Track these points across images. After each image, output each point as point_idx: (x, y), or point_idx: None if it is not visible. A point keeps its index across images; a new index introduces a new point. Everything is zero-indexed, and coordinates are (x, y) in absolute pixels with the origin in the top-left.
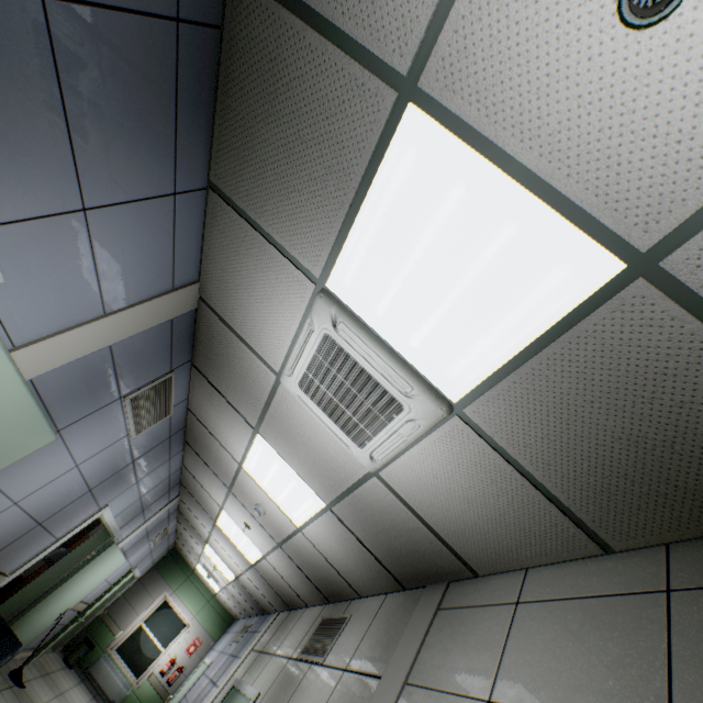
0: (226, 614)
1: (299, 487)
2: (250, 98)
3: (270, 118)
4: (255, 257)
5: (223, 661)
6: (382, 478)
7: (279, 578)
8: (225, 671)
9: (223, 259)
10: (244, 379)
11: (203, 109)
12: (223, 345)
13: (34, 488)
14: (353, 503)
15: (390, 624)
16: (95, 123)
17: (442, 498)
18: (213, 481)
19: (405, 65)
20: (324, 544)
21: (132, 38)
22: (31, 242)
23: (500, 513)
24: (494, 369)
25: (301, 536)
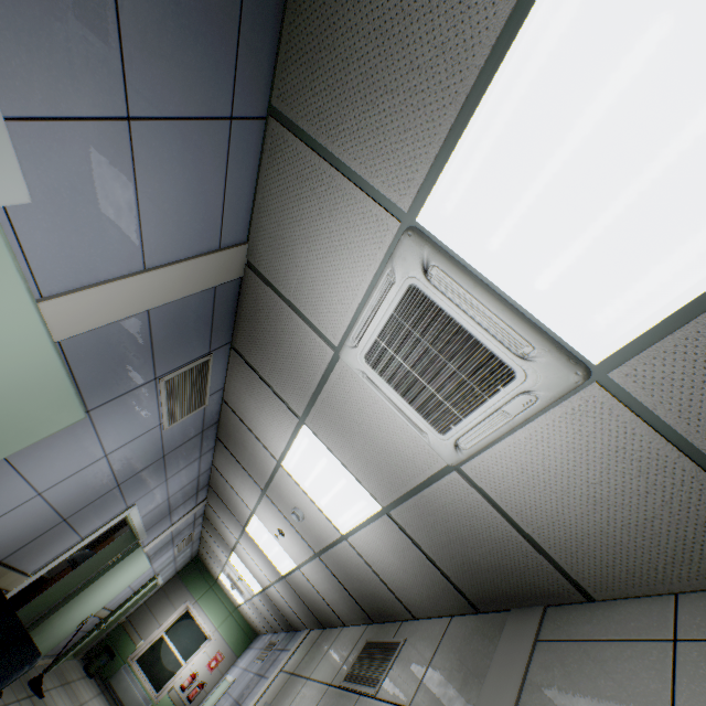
0: (249, 628)
1: (349, 486)
2: None
3: None
4: (321, 198)
5: (248, 680)
6: (465, 473)
7: (313, 592)
8: (251, 692)
9: (279, 209)
10: (292, 359)
11: (272, 1)
12: (270, 319)
13: (60, 477)
14: (419, 505)
15: (464, 655)
16: None
17: (552, 497)
18: (245, 482)
19: None
20: (374, 554)
21: None
22: (64, 153)
23: (645, 517)
24: (675, 308)
25: (346, 545)
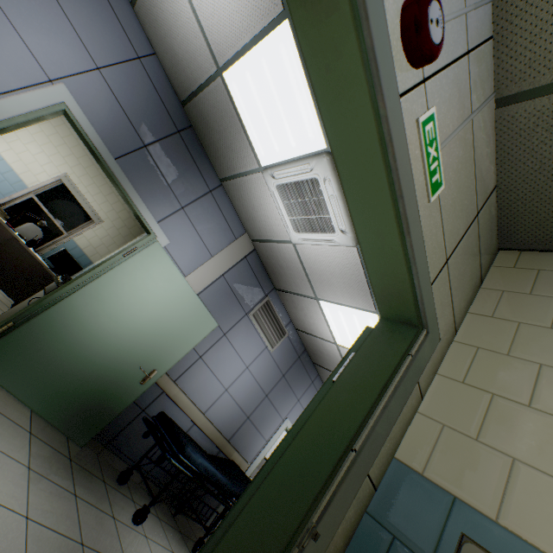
0: None
1: (358, 318)
2: (207, 134)
3: (212, 132)
4: (245, 190)
5: None
6: None
7: None
8: None
9: (242, 208)
10: (289, 267)
11: (202, 154)
12: (272, 256)
13: (231, 380)
14: None
15: None
16: (172, 175)
17: None
18: None
19: (215, 68)
20: None
21: (169, 145)
22: (172, 226)
23: None
24: (314, 111)
25: None
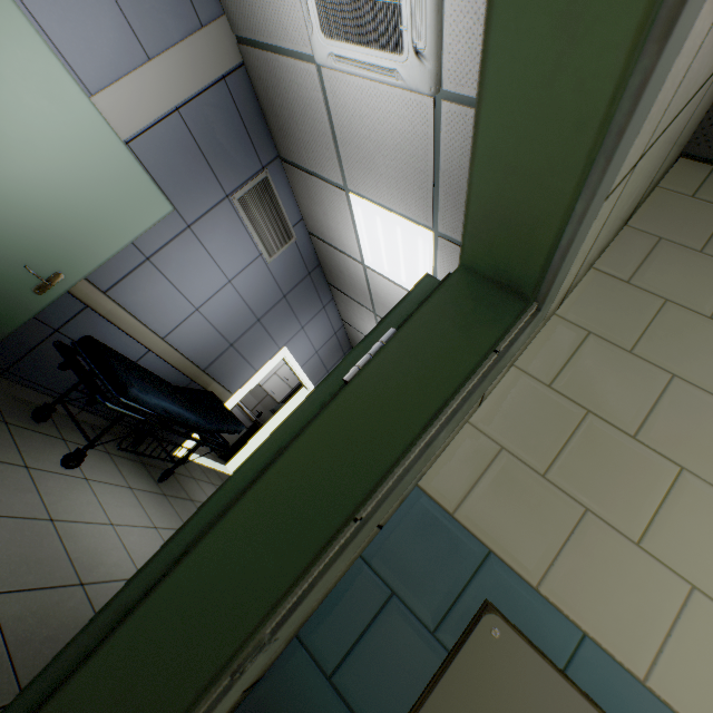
0: None
1: (404, 233)
2: None
3: None
4: None
5: None
6: (450, 95)
7: None
8: None
9: None
10: (306, 118)
11: None
12: (275, 88)
13: (204, 297)
14: (447, 192)
15: None
16: None
17: None
18: (363, 316)
19: None
20: None
21: None
22: None
23: None
24: None
25: None
